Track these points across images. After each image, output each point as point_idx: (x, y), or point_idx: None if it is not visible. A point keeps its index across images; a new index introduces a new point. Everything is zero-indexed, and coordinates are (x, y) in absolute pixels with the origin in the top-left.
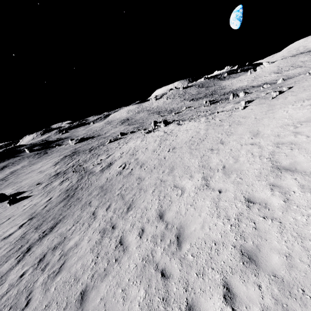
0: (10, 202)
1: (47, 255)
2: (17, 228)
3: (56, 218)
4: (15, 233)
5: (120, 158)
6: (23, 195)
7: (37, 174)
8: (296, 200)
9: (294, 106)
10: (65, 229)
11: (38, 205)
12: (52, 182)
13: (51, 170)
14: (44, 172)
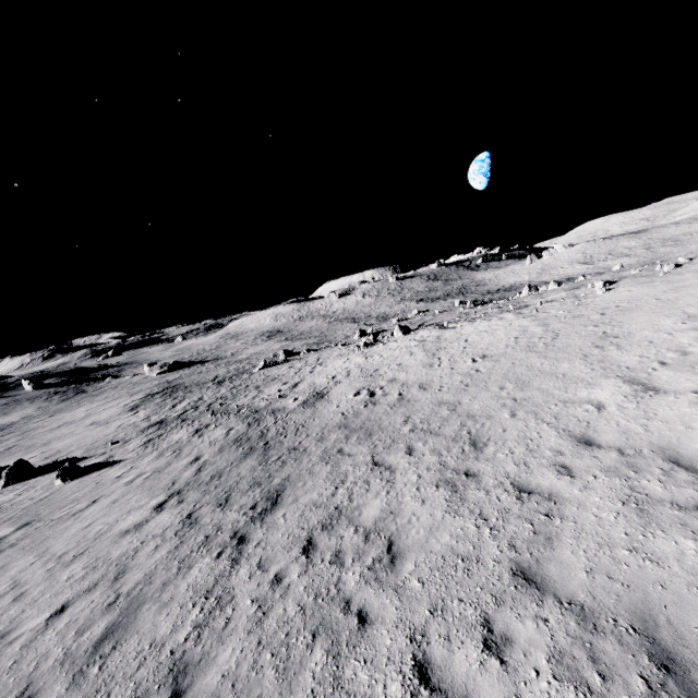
0: (63, 474)
1: (318, 539)
2: (150, 511)
3: (264, 483)
4: (155, 519)
5: (338, 383)
6: (86, 463)
7: (90, 428)
8: None
9: None
10: (319, 495)
11: (170, 471)
12: (163, 436)
13: (128, 419)
14: (112, 424)
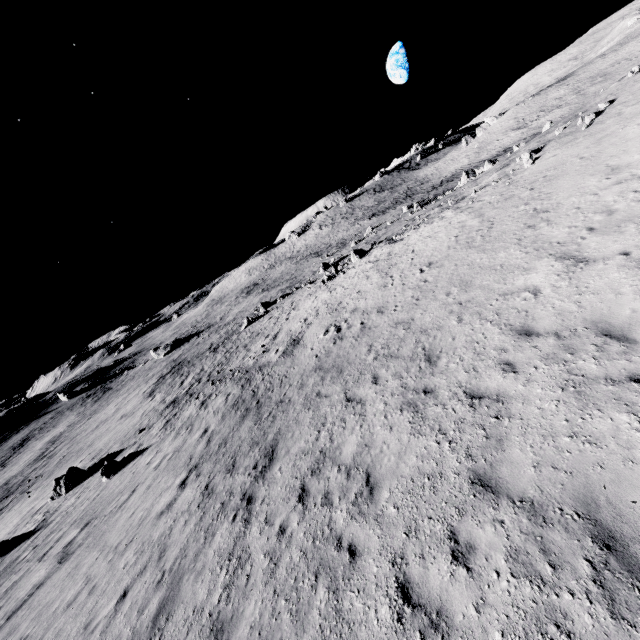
0: (106, 472)
1: (310, 485)
2: (176, 490)
3: (261, 441)
4: (180, 497)
5: (309, 325)
6: (123, 455)
7: (121, 422)
8: None
9: None
10: (305, 443)
11: (186, 448)
12: (177, 415)
13: (148, 405)
14: (136, 413)
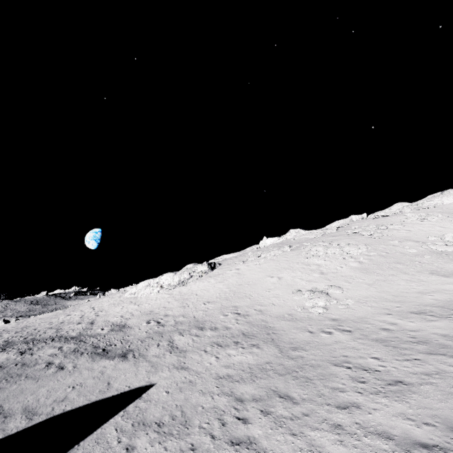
0: None
1: None
2: None
3: None
4: None
5: None
6: None
7: None
8: (96, 309)
9: (105, 298)
10: None
11: None
12: None
13: None
14: None
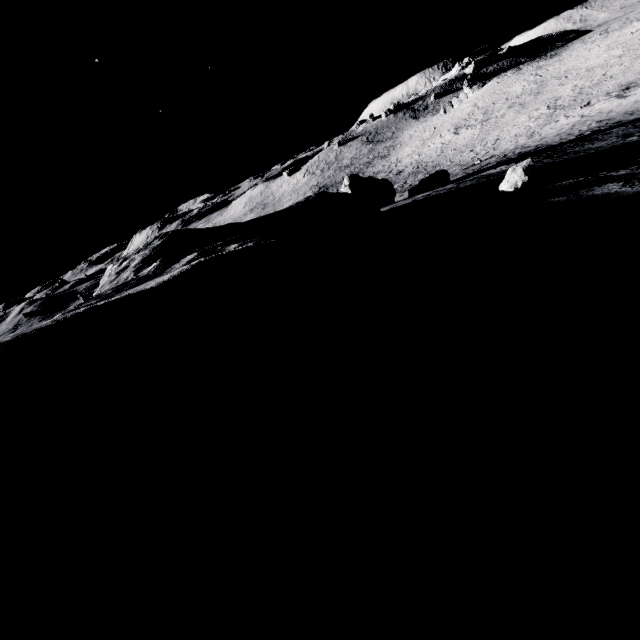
0: None
1: None
2: None
3: None
4: None
5: None
6: None
7: None
8: None
9: None
10: None
11: None
12: None
13: None
14: None
